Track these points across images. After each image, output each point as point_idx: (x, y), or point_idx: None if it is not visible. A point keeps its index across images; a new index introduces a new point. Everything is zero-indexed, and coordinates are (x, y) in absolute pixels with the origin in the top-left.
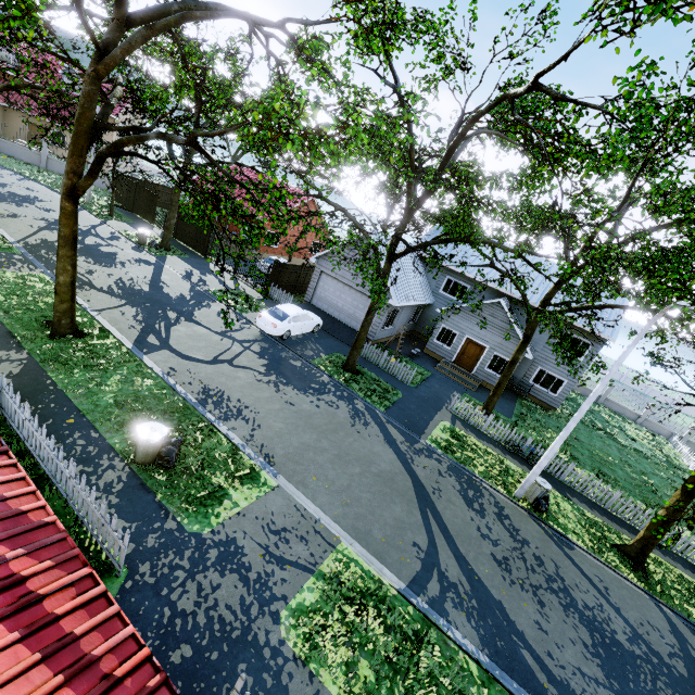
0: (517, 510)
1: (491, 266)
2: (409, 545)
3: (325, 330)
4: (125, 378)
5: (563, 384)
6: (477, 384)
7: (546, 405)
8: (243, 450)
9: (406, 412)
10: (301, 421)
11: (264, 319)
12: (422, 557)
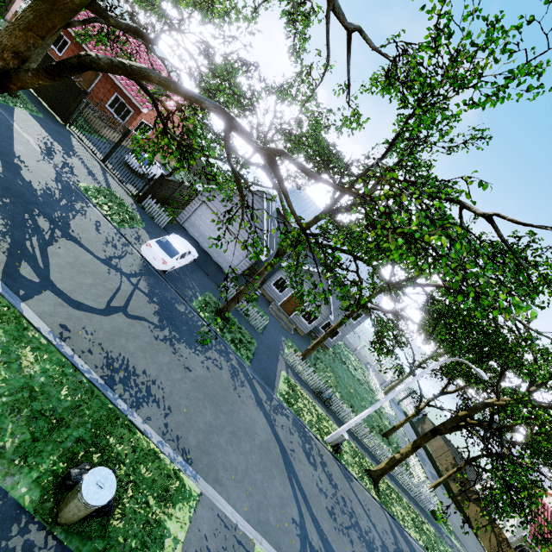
0: (328, 455)
1: (356, 272)
2: (291, 523)
3: (194, 261)
4: (6, 354)
5: (338, 335)
6: (292, 328)
7: (324, 345)
8: (163, 450)
9: (262, 364)
10: (200, 393)
11: (153, 251)
12: (299, 532)
